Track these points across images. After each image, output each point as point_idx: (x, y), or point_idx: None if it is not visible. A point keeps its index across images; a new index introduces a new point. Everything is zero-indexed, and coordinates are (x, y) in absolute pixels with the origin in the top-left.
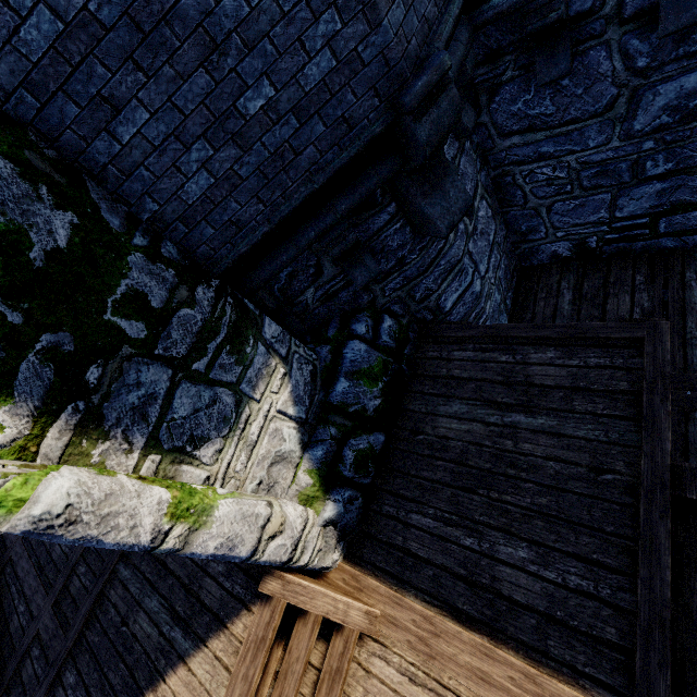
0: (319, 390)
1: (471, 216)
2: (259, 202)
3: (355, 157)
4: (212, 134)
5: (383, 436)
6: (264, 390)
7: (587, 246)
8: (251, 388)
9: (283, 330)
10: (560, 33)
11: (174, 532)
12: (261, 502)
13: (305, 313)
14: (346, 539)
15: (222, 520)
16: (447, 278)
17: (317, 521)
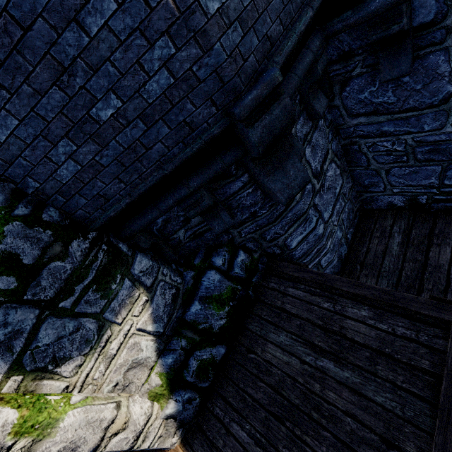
0: (178, 308)
1: (319, 177)
2: (120, 181)
3: (199, 150)
4: (73, 134)
5: (224, 349)
6: (126, 315)
7: (418, 201)
8: (113, 315)
9: (153, 264)
10: (402, 40)
11: (17, 445)
12: (110, 406)
13: (179, 245)
14: (185, 427)
15: (67, 428)
16: (293, 225)
17: (160, 415)
